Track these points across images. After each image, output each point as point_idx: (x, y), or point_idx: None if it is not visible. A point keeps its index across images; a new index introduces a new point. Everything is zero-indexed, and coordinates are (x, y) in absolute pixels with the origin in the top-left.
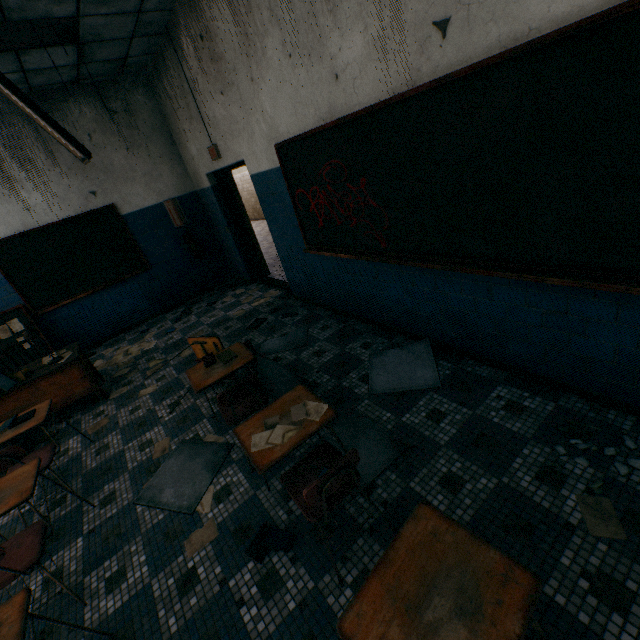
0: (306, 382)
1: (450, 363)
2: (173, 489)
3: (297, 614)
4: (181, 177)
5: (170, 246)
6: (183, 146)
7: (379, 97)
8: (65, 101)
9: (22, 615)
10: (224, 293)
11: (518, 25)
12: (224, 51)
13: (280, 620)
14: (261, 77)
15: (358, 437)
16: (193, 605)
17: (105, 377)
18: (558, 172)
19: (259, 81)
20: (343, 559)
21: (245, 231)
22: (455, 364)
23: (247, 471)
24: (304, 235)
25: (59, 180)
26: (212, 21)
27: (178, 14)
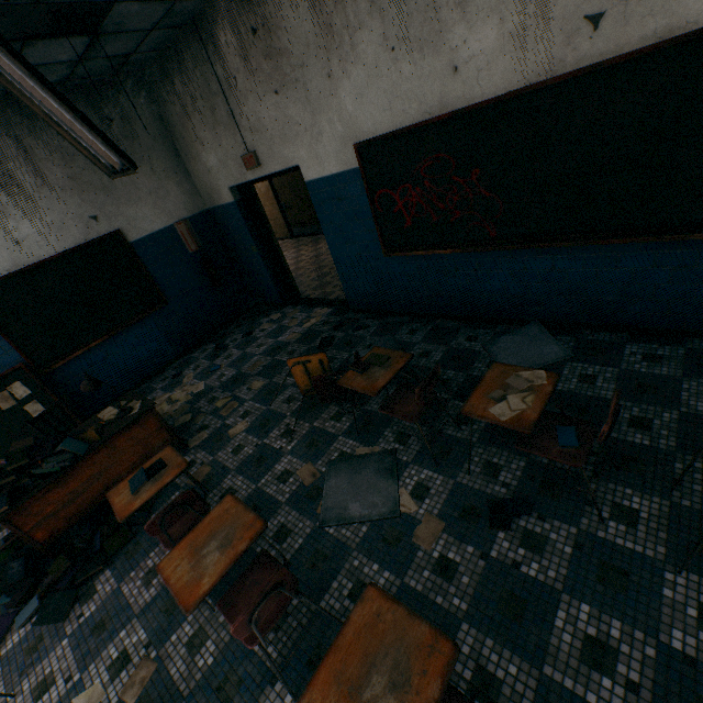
0: None
1: (568, 337)
2: (358, 503)
3: (578, 554)
4: (190, 194)
5: (186, 275)
6: (194, 158)
7: (509, 87)
8: None
9: (394, 601)
10: (256, 321)
11: (676, 19)
12: (289, 45)
13: (566, 563)
14: (344, 72)
15: None
16: (467, 583)
17: None
18: (701, 143)
19: (340, 77)
20: (587, 503)
21: (274, 249)
22: (573, 337)
23: (430, 467)
24: (382, 239)
25: (52, 204)
26: (276, 12)
27: (217, 4)
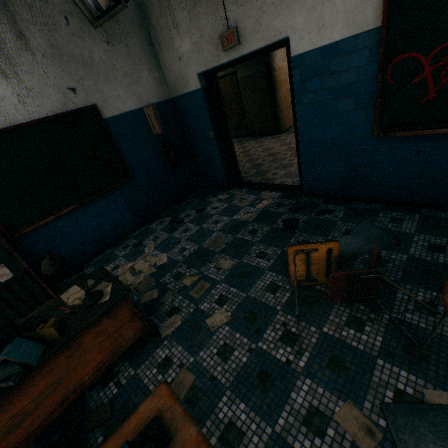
0: None
1: None
2: None
3: None
4: (158, 82)
5: (149, 154)
6: (166, 45)
7: None
8: None
9: None
10: (205, 200)
11: None
12: None
13: None
14: None
15: None
16: None
17: None
18: None
19: None
20: None
21: (228, 136)
22: None
23: None
24: (378, 117)
25: (31, 69)
26: None
27: None
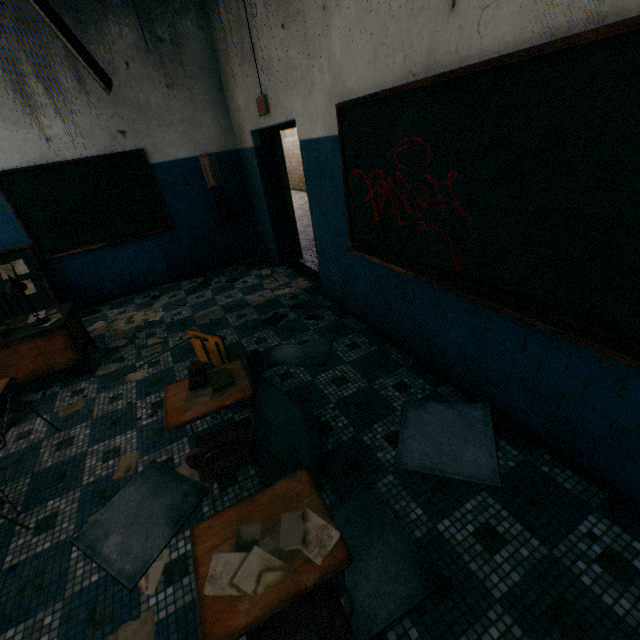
0: (316, 422)
1: (516, 449)
2: (121, 537)
3: None
4: (223, 130)
5: (199, 207)
6: (231, 93)
7: (521, 42)
8: (104, 17)
9: None
10: (248, 270)
11: None
12: None
13: None
14: (337, 3)
15: (371, 537)
16: None
17: (99, 345)
18: None
19: (333, 9)
20: None
21: (283, 205)
22: (523, 453)
23: None
24: (350, 228)
25: (86, 111)
26: None
27: None
